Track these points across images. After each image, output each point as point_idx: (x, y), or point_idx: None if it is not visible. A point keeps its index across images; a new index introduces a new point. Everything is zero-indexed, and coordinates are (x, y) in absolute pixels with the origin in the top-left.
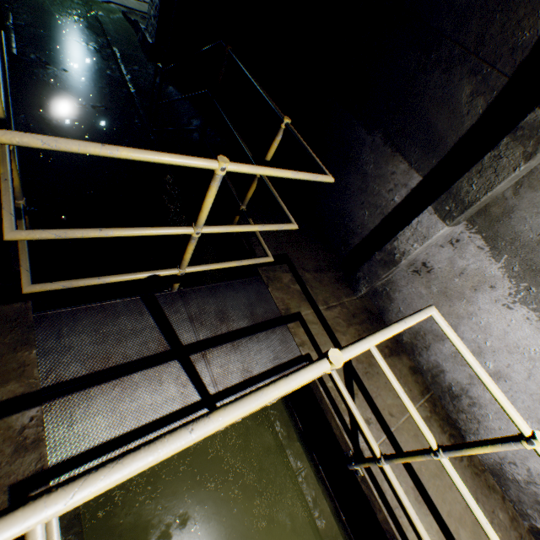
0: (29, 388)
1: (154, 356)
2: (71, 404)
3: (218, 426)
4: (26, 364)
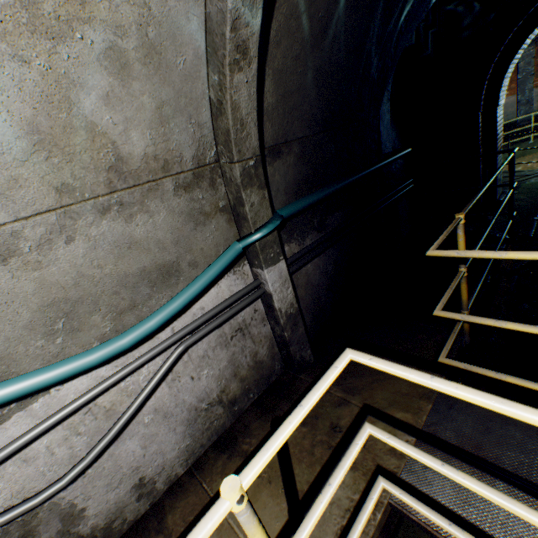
0: (415, 423)
1: (533, 484)
2: (432, 454)
3: (453, 391)
4: (420, 409)
